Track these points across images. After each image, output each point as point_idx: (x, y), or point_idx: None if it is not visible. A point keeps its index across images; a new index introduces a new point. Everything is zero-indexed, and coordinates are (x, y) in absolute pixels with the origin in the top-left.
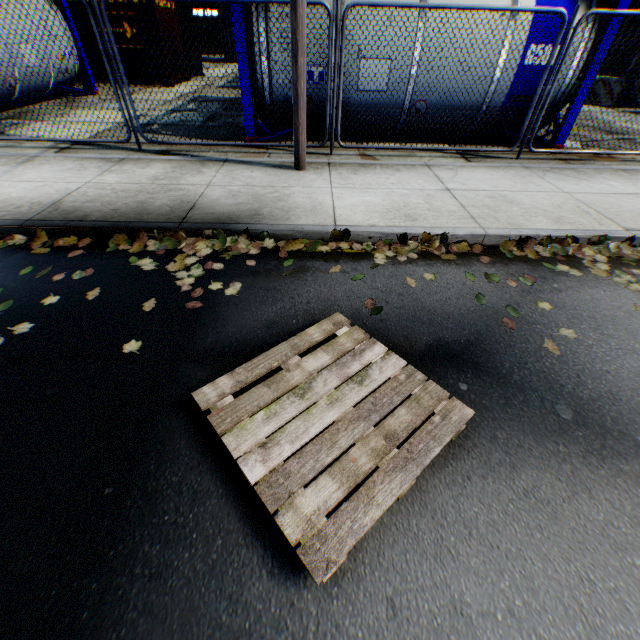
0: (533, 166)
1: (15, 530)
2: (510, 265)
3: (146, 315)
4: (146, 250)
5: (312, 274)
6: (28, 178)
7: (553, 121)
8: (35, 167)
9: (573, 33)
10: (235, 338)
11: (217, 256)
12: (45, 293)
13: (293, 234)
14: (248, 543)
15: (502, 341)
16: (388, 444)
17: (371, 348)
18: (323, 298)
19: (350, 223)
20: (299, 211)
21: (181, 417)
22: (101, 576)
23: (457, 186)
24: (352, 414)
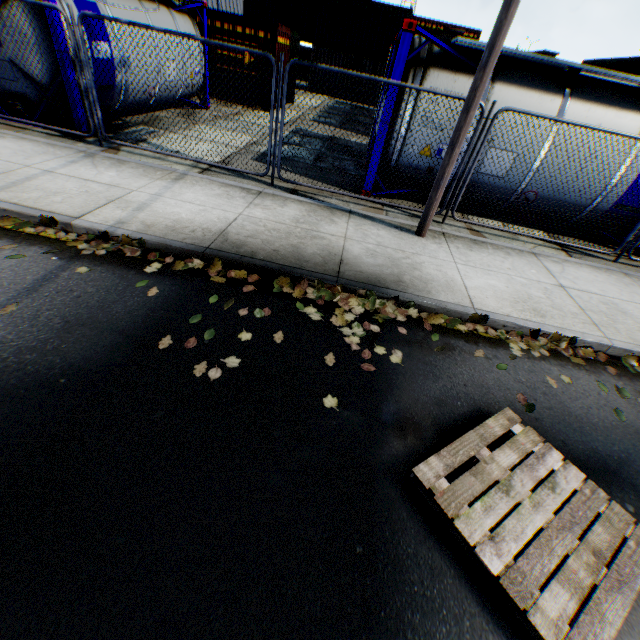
0: (631, 273)
1: (296, 571)
2: (634, 381)
3: (329, 369)
4: (306, 297)
5: (459, 354)
6: (187, 198)
7: None
8: (188, 187)
9: None
10: (414, 411)
11: (369, 316)
12: (235, 327)
13: (436, 309)
14: (492, 630)
15: None
16: (597, 560)
17: (549, 453)
18: (477, 383)
19: (486, 308)
20: (436, 285)
21: (394, 486)
22: (381, 634)
23: (568, 284)
24: (556, 522)
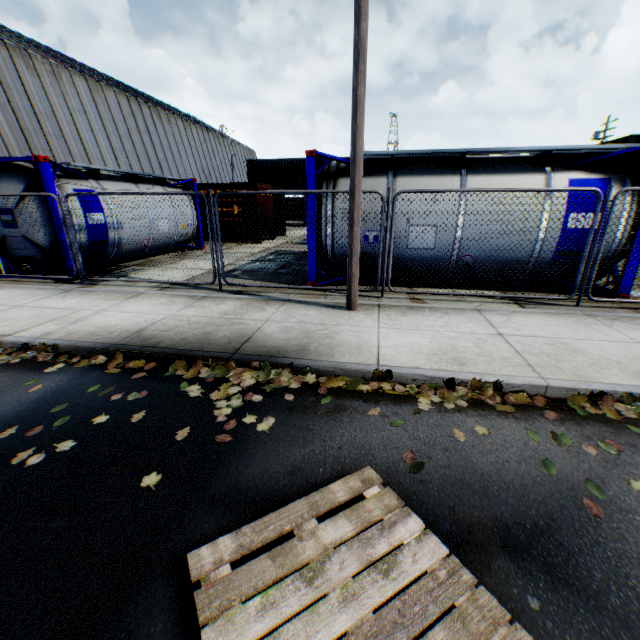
0: (596, 314)
1: None
2: (584, 424)
3: (176, 444)
4: (198, 376)
5: (349, 415)
6: (128, 309)
7: (611, 272)
8: (137, 301)
9: (611, 204)
10: (254, 483)
11: (259, 387)
12: (99, 411)
13: (335, 371)
14: None
15: (585, 533)
16: None
17: (404, 521)
18: (357, 444)
19: (393, 363)
20: (344, 348)
21: (170, 583)
22: None
23: (510, 331)
24: (370, 623)
